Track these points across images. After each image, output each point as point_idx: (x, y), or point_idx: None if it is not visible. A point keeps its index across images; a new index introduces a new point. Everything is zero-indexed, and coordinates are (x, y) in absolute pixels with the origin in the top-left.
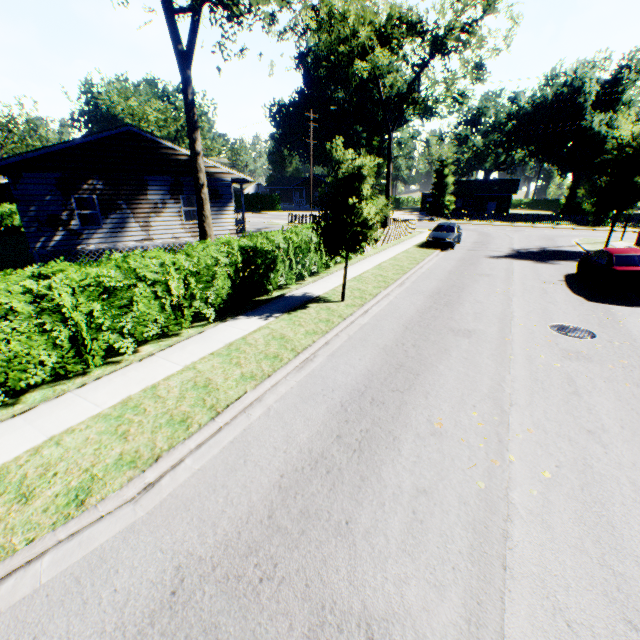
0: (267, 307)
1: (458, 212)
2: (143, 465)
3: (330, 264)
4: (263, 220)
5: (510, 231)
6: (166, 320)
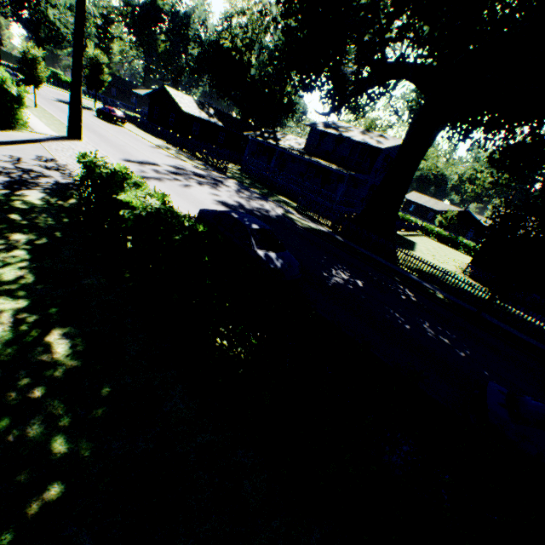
0: None
1: None
2: None
3: None
4: None
5: None
6: None
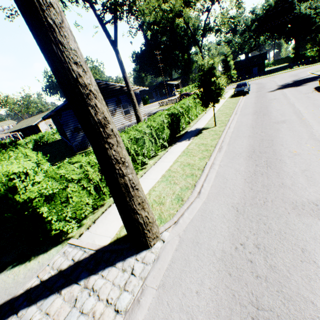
0: (184, 137)
1: (239, 77)
2: (191, 188)
3: (197, 115)
4: (146, 109)
5: (271, 78)
6: (154, 149)
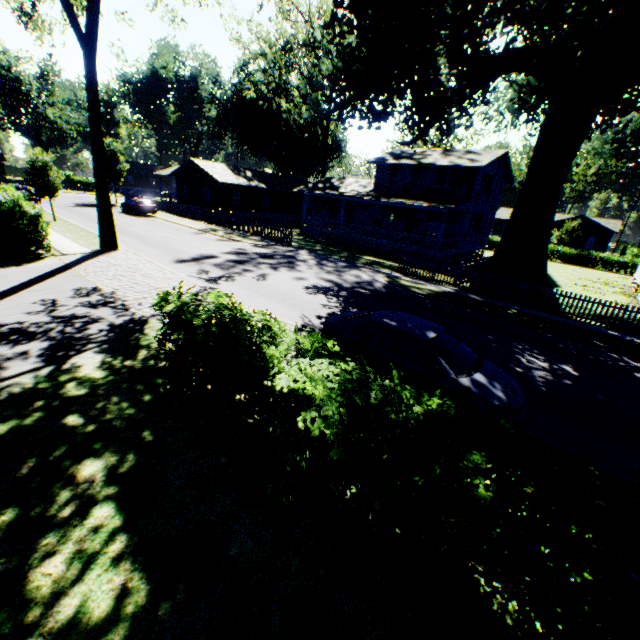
0: None
1: None
2: None
3: None
4: None
5: None
6: None
